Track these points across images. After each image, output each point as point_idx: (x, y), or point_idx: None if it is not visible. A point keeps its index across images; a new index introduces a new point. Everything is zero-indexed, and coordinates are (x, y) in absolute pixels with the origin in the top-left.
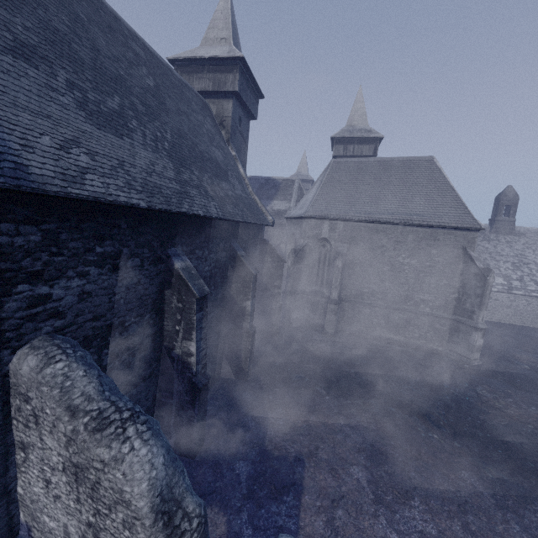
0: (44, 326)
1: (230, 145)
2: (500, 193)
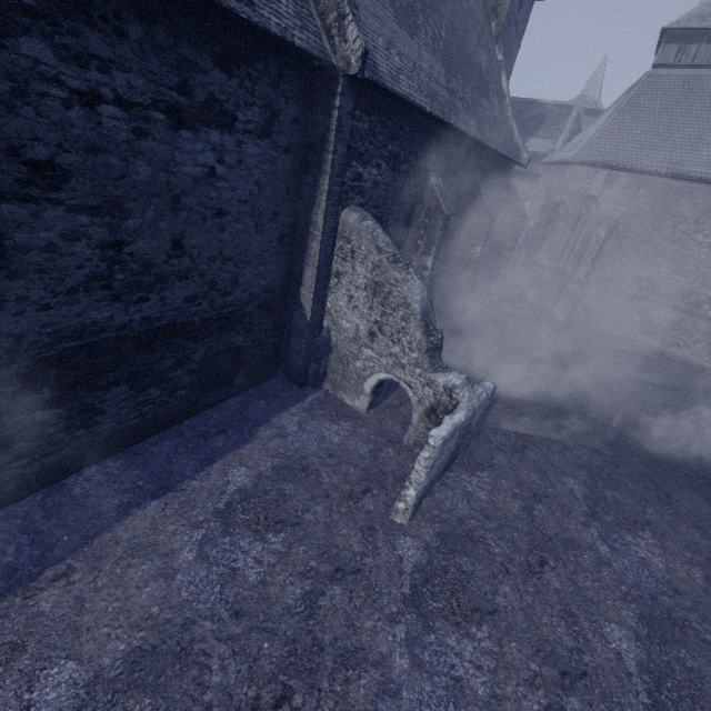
0: (355, 199)
1: (498, 45)
2: None
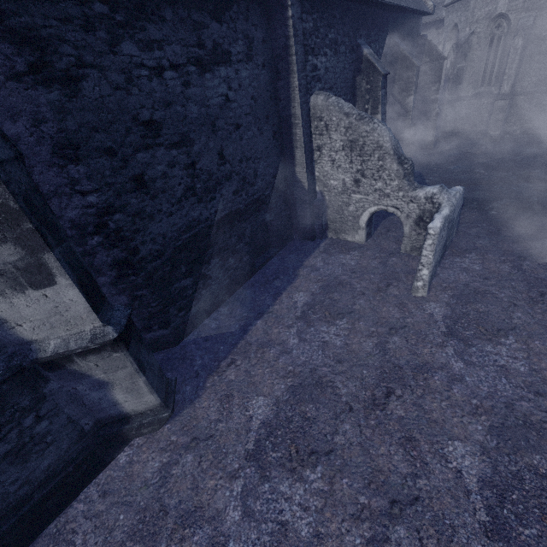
0: (316, 86)
1: None
2: None
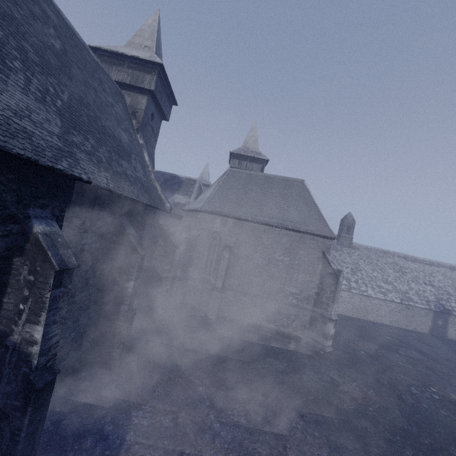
0: None
1: (139, 134)
2: (344, 217)
